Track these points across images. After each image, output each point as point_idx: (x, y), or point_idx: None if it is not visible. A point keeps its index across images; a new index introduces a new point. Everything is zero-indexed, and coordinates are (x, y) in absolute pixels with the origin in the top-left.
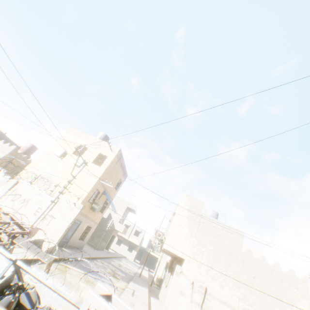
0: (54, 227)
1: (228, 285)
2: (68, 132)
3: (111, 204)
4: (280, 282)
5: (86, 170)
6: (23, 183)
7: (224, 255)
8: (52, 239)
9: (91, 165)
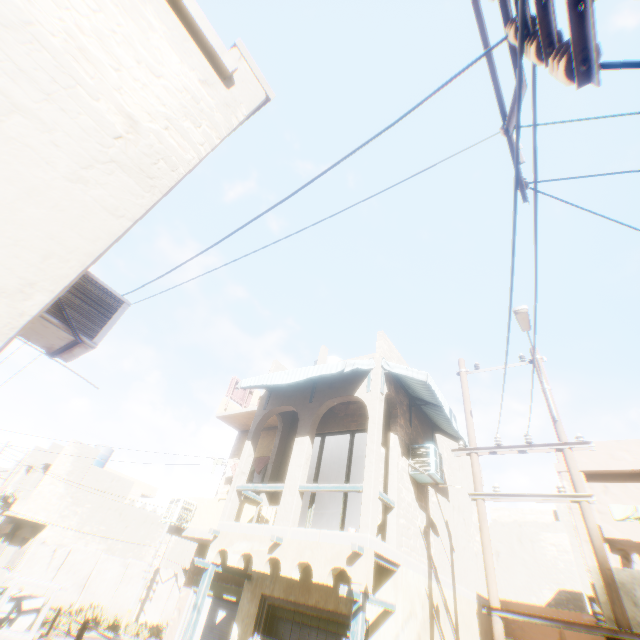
0: None
1: (97, 540)
2: None
3: None
4: (150, 525)
5: None
6: None
7: (103, 511)
8: None
9: None
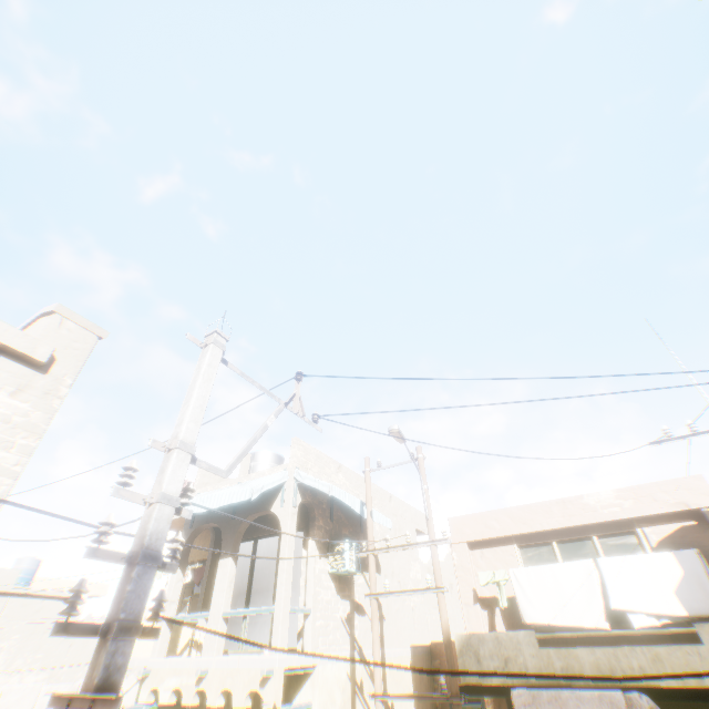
0: None
1: (35, 671)
2: None
3: None
4: None
5: None
6: None
7: (37, 637)
8: None
9: None
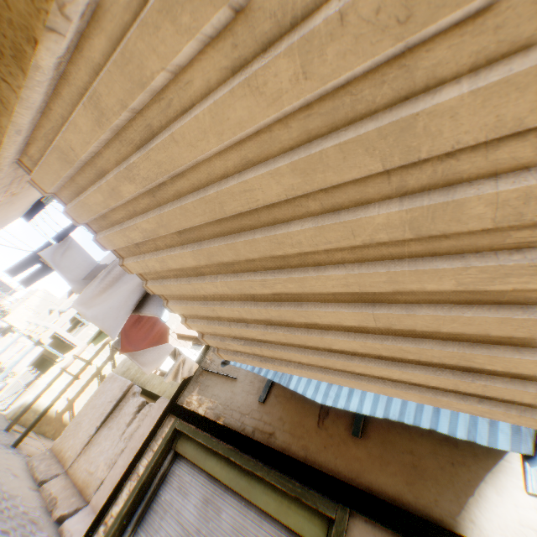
0: None
1: None
2: None
3: None
4: None
5: None
6: None
7: None
8: None
9: None
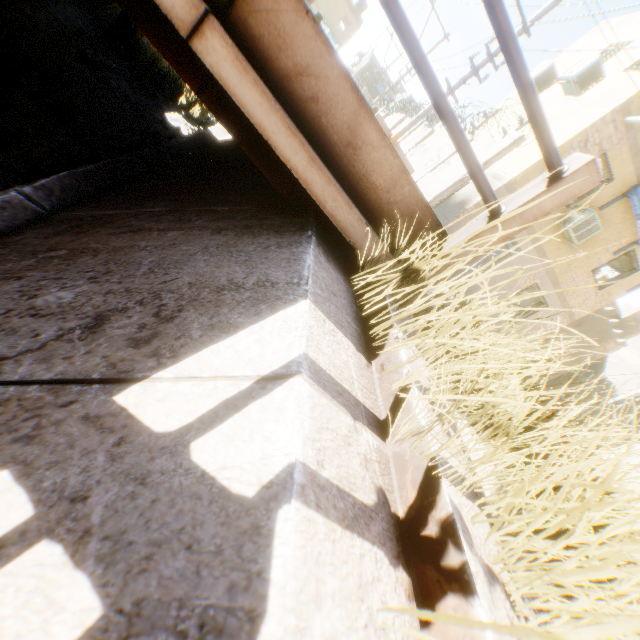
0: (440, 179)
1: None
2: (587, 37)
3: (639, 227)
4: None
5: (589, 97)
6: (438, 133)
7: None
8: (425, 196)
9: (614, 79)
